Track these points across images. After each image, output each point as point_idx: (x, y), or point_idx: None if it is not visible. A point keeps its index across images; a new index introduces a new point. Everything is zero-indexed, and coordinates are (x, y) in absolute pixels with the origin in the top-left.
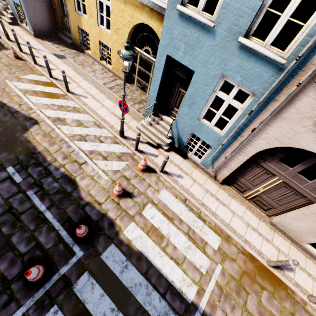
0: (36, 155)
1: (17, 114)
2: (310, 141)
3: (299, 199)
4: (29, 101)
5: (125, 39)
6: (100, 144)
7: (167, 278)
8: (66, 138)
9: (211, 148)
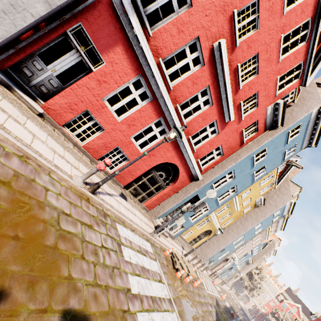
0: (225, 310)
1: (217, 303)
2: (229, 257)
3: (219, 264)
4: (210, 292)
5: (202, 232)
6: (213, 286)
7: (229, 306)
8: (216, 294)
9: (214, 262)
